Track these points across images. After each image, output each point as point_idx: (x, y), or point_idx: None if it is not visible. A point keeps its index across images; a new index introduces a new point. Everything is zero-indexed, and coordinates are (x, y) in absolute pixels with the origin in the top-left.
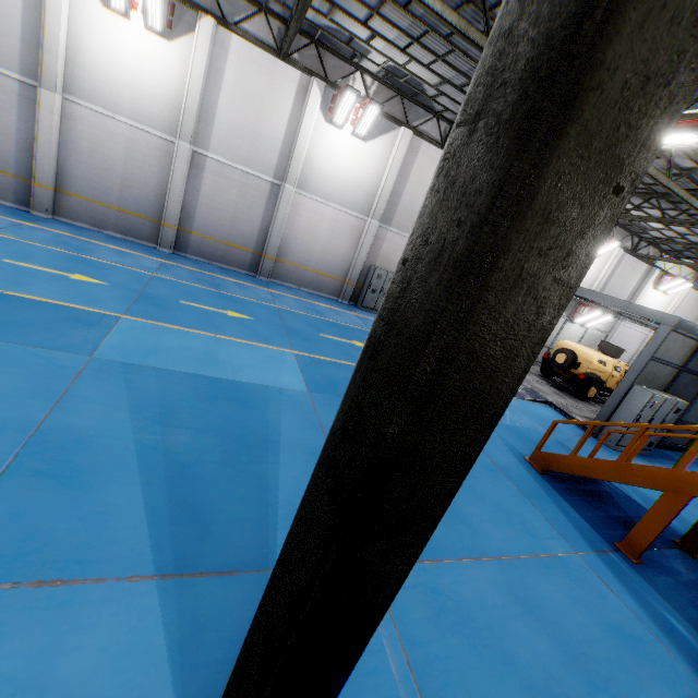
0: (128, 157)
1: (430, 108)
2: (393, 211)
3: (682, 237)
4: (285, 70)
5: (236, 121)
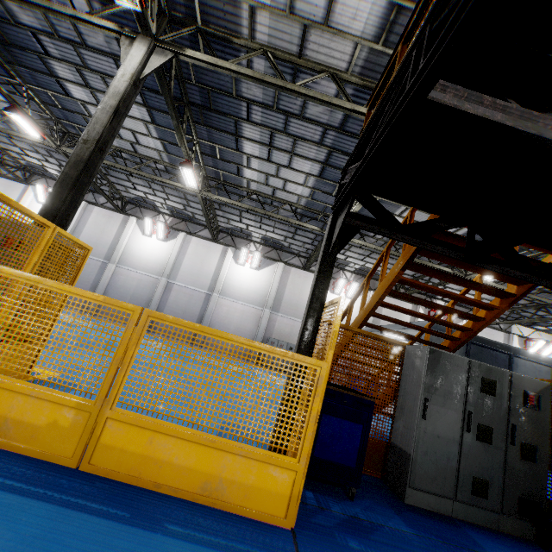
0: (137, 287)
1: (293, 253)
2: (279, 304)
3: None
4: (216, 246)
5: (191, 267)
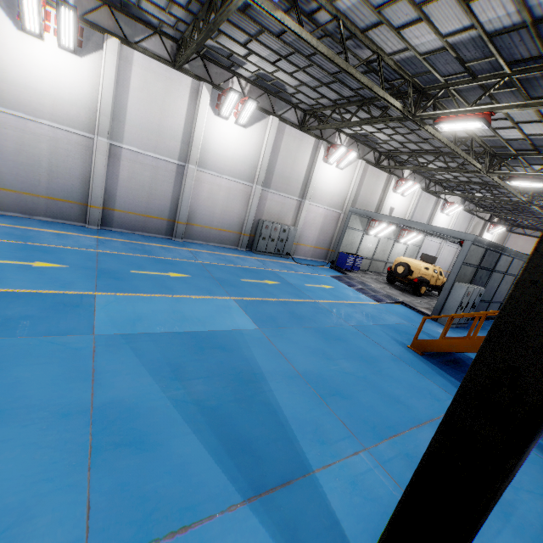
0: (52, 153)
1: (289, 101)
2: (270, 177)
3: (456, 178)
4: (179, 77)
5: (143, 118)
